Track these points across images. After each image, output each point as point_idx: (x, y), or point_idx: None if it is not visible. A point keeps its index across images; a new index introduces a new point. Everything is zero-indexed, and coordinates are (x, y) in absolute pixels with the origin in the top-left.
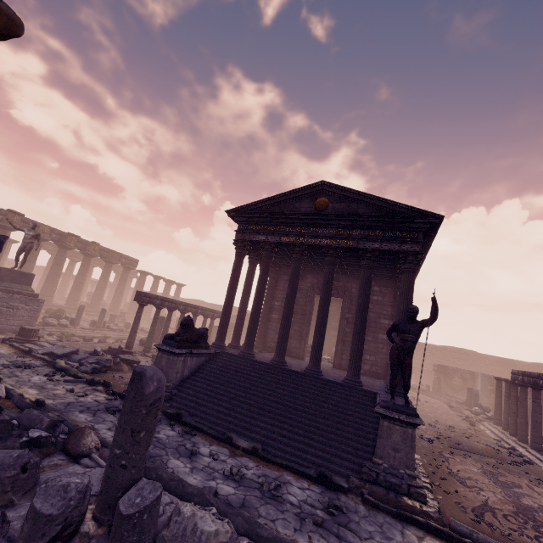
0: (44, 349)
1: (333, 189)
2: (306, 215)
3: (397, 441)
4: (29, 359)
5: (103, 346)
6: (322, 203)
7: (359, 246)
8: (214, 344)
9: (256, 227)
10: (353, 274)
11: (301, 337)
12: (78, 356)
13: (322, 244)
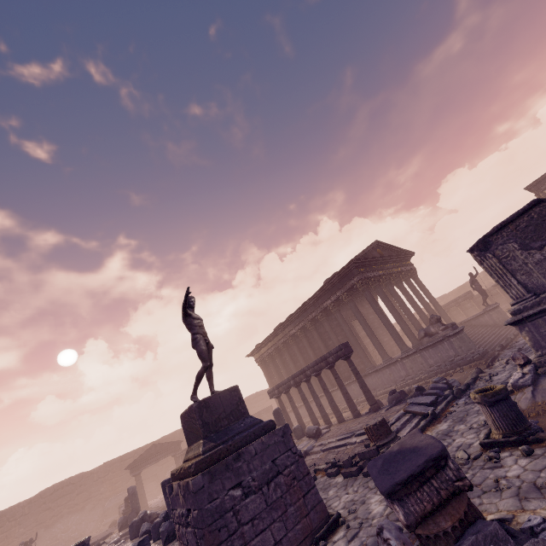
0: (423, 409)
1: (380, 244)
2: (384, 257)
3: (502, 312)
4: (452, 408)
5: (364, 422)
6: (380, 251)
7: (403, 270)
8: (410, 349)
9: (364, 269)
10: (358, 301)
11: (367, 351)
12: (434, 391)
13: (393, 272)
